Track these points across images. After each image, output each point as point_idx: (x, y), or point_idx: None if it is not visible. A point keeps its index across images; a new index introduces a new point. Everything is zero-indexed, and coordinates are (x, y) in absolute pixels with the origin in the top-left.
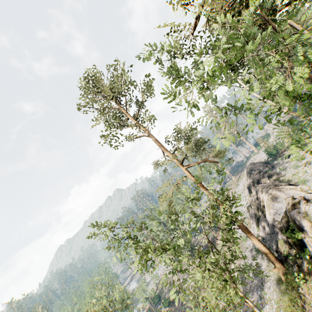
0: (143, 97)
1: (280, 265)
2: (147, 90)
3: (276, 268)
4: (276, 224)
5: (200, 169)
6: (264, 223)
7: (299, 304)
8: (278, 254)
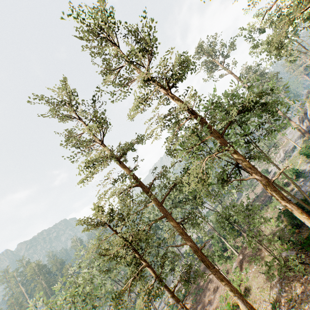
0: (228, 51)
1: (306, 134)
2: (231, 46)
3: (304, 136)
4: (308, 113)
5: (261, 86)
6: (306, 120)
7: (308, 142)
8: (309, 132)
